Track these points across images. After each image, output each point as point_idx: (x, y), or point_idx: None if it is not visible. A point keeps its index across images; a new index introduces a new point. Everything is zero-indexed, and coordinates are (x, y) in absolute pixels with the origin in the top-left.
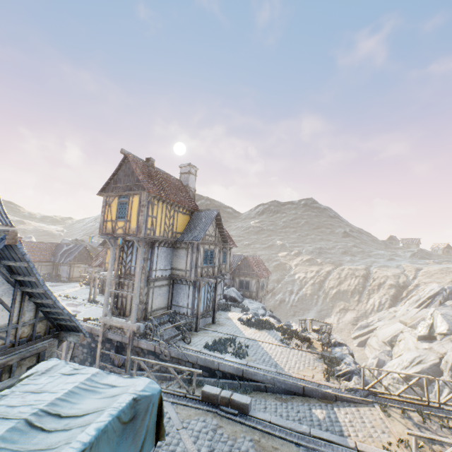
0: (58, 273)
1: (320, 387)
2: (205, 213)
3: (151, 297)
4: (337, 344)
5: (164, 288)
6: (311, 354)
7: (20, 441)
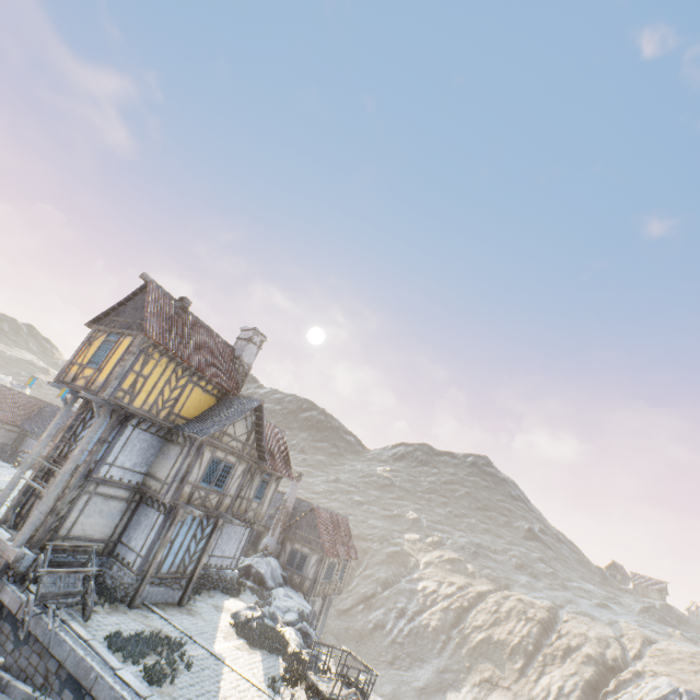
0: (19, 448)
1: None
2: (242, 401)
3: (79, 510)
4: None
5: (115, 503)
6: None
7: None
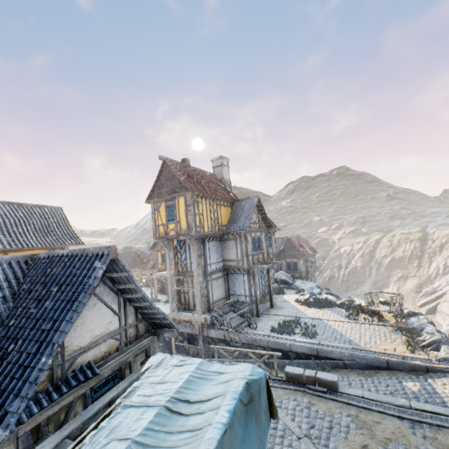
0: None
1: (406, 359)
2: (246, 202)
3: (210, 290)
4: (412, 314)
5: (220, 280)
6: (384, 327)
7: (168, 424)
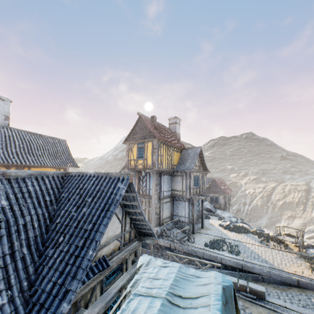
0: None
1: (313, 281)
2: (191, 150)
3: (162, 210)
4: (310, 246)
5: (168, 203)
6: (290, 253)
7: (172, 313)
